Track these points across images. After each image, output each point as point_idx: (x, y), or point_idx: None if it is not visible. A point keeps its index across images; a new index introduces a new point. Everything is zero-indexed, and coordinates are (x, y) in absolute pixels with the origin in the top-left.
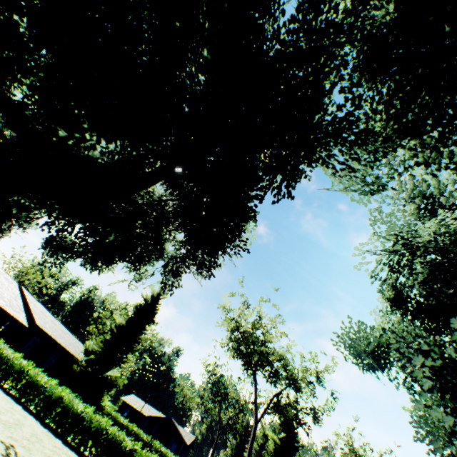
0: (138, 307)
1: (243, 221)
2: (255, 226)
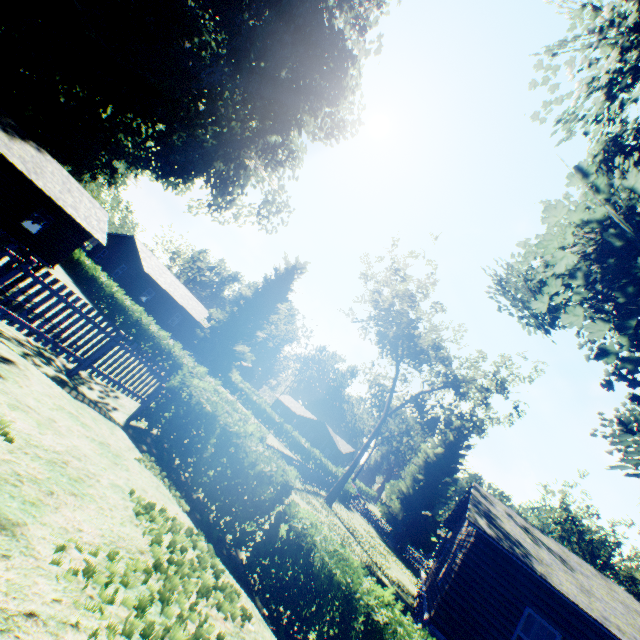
0: (267, 279)
1: (337, 69)
2: (359, 78)
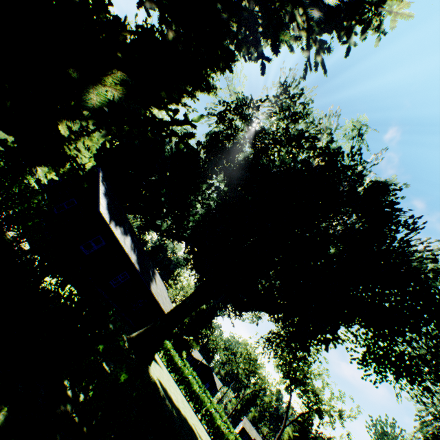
0: None
1: None
2: None
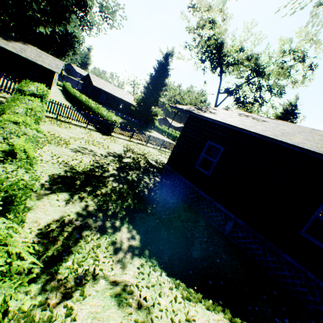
0: (154, 68)
1: None
2: None
